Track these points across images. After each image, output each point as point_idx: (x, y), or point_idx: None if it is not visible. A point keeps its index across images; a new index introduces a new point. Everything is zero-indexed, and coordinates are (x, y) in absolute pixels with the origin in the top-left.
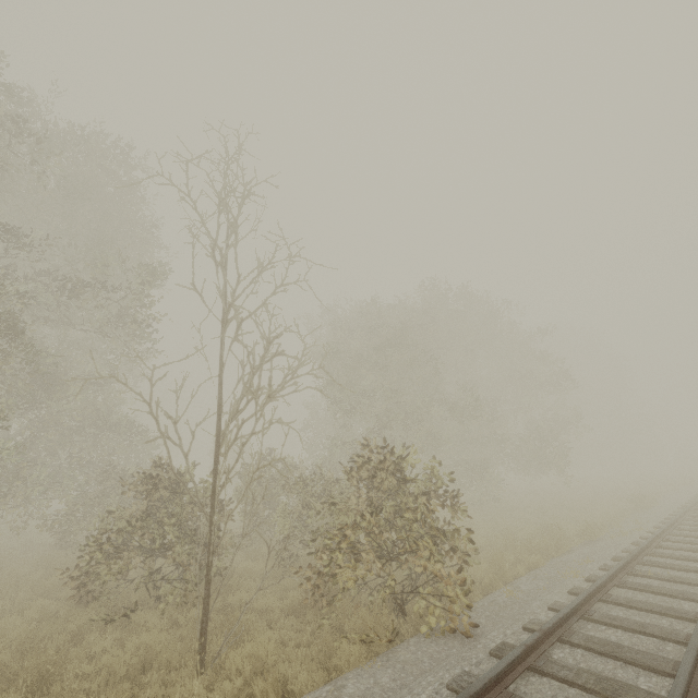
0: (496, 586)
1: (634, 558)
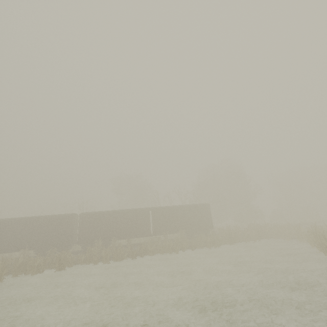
0: None
1: None
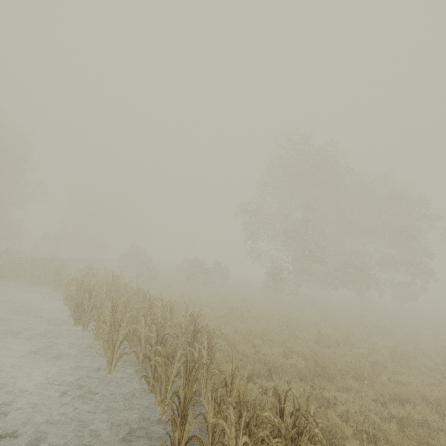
0: None
1: None
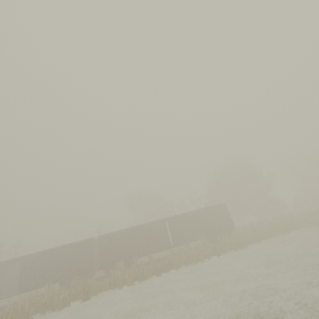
0: None
1: None
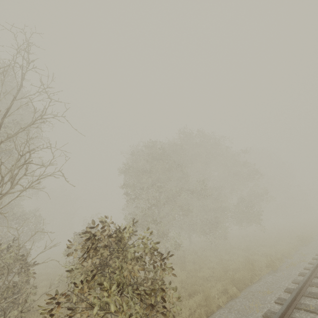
0: None
1: (299, 291)
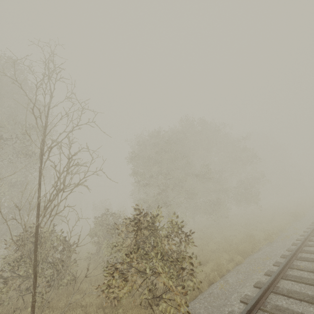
0: (216, 279)
1: (292, 256)
